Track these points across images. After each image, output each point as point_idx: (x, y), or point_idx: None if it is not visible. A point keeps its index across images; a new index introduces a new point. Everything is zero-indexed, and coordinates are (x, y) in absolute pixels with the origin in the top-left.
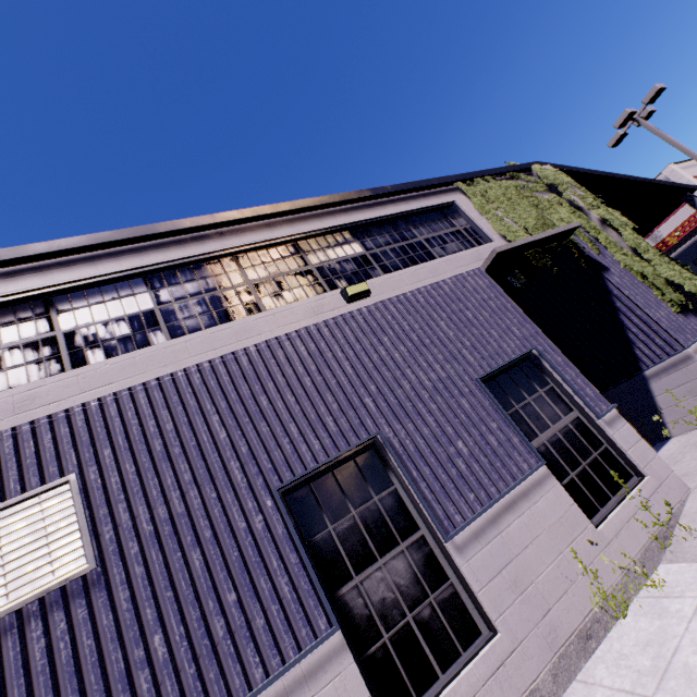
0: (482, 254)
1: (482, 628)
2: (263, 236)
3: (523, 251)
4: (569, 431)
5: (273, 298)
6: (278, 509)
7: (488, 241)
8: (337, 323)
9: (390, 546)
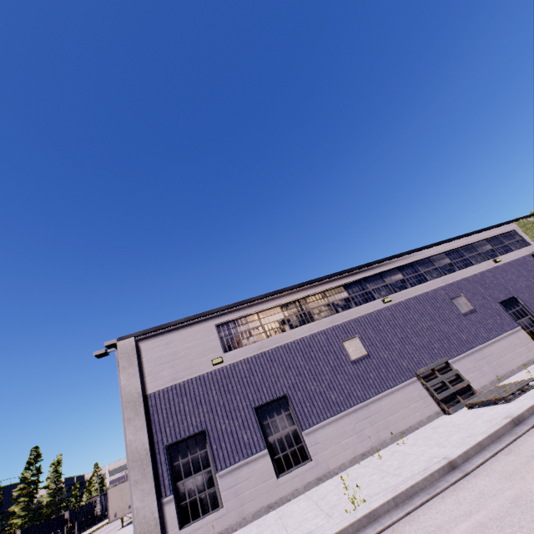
0: (529, 249)
1: None
2: (465, 243)
3: None
4: None
5: (474, 261)
6: (499, 306)
7: (528, 244)
8: (495, 269)
9: (523, 317)
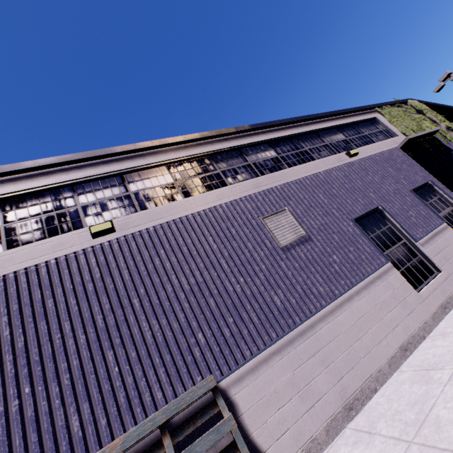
0: (396, 141)
1: (434, 271)
2: (305, 129)
3: (416, 139)
4: (450, 214)
5: (318, 155)
6: (355, 226)
7: (395, 136)
8: (348, 165)
9: (394, 243)
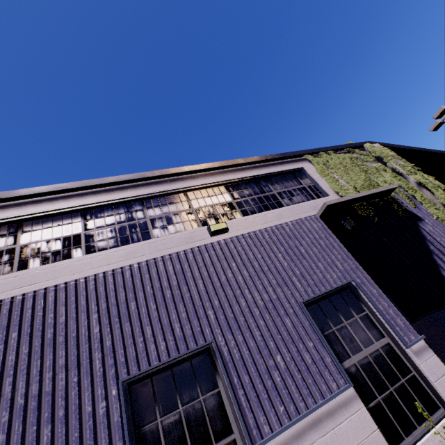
0: (319, 204)
1: None
2: (163, 188)
3: (350, 203)
4: (379, 356)
5: (161, 230)
6: (119, 398)
7: (325, 195)
8: (199, 251)
9: None
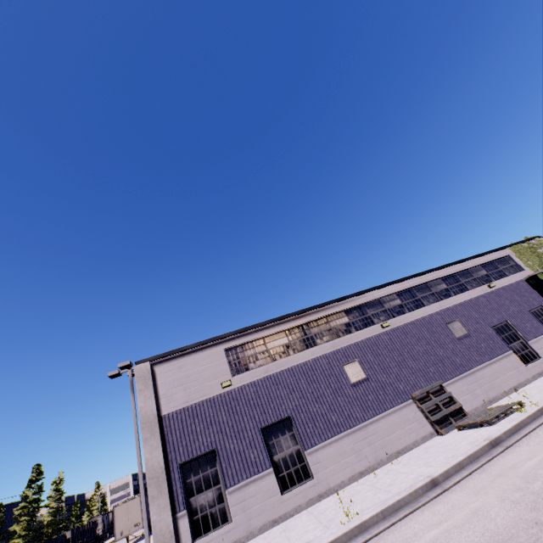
0: (522, 274)
1: (537, 357)
2: (461, 268)
3: (536, 274)
4: None
5: (470, 286)
6: (492, 330)
7: (522, 269)
8: (489, 294)
9: (515, 341)
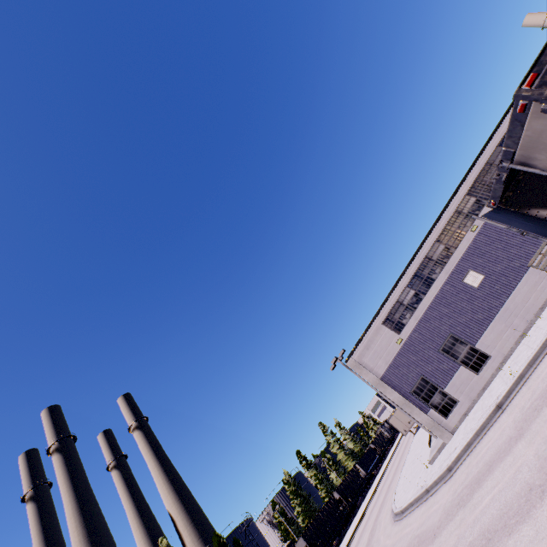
0: None
1: None
2: None
3: None
4: None
5: None
6: None
7: None
8: None
9: None
